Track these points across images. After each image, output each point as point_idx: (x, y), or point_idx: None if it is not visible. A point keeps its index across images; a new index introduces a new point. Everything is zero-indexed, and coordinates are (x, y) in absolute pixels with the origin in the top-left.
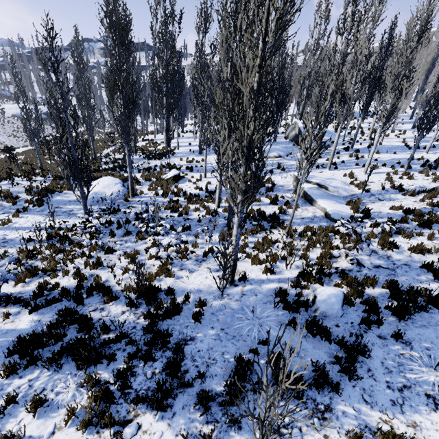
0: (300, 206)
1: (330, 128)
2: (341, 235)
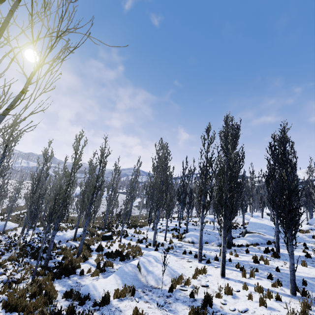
0: (103, 276)
1: (314, 233)
2: (38, 300)
